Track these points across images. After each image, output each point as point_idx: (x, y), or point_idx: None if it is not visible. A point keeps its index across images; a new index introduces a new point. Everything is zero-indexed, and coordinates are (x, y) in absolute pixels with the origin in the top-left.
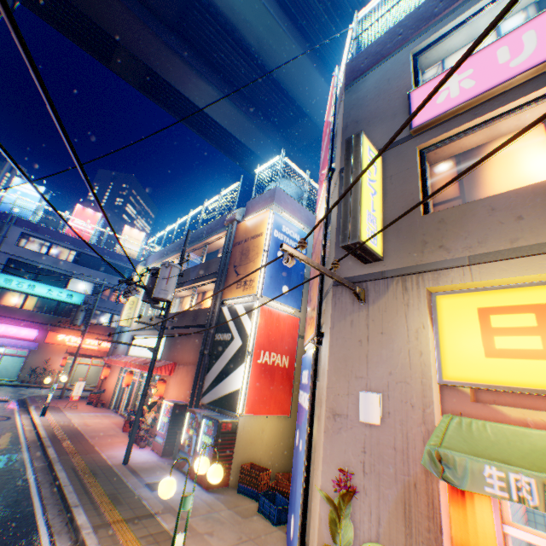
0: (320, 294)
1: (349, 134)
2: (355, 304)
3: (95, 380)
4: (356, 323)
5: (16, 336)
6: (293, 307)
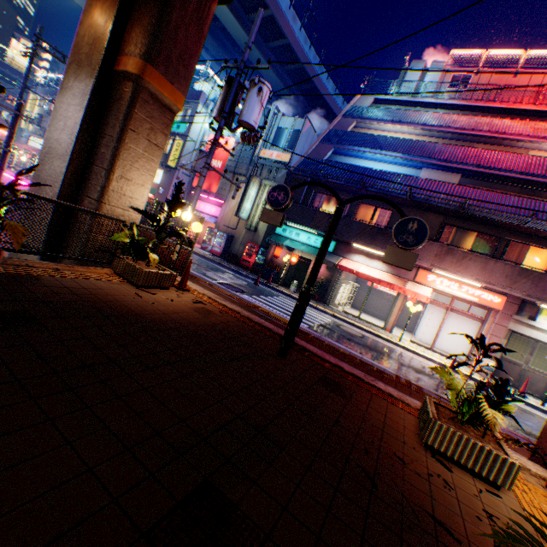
0: None
1: None
2: None
3: None
4: None
5: None
6: None
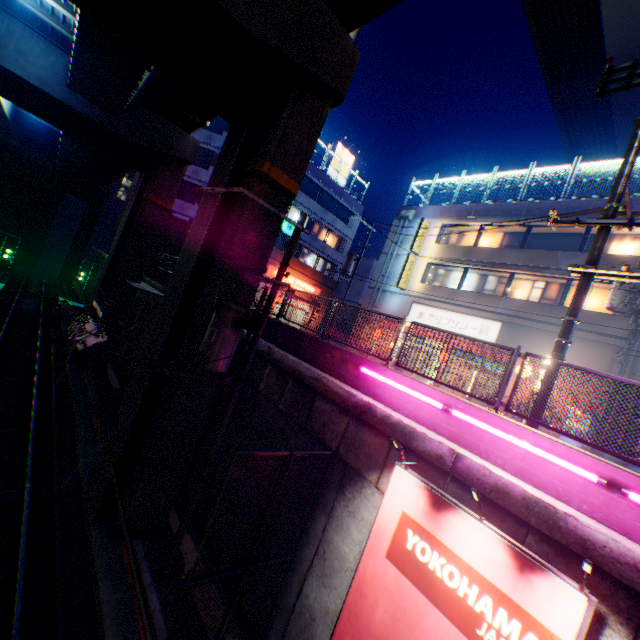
0: None
1: None
2: None
3: (285, 321)
4: None
5: None
6: None
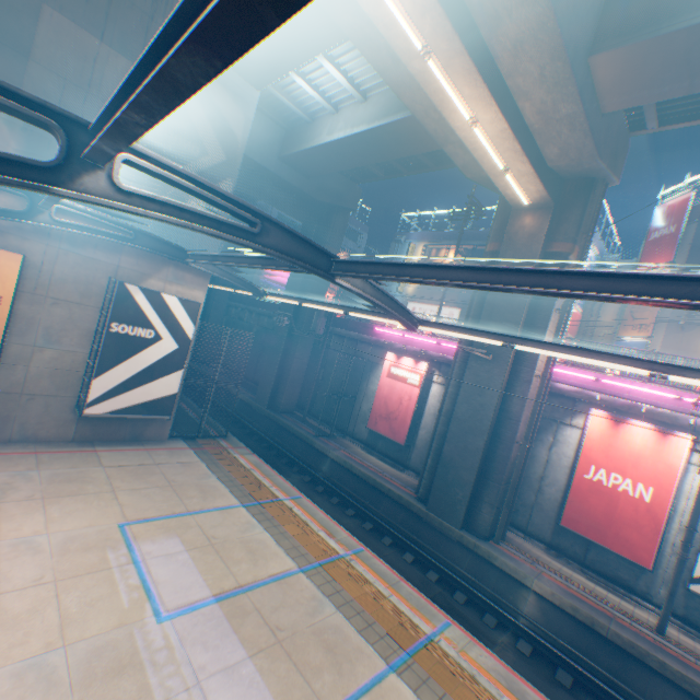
0: (653, 322)
1: (692, 253)
2: (676, 331)
3: None
4: (675, 337)
5: (283, 284)
6: (580, 309)
